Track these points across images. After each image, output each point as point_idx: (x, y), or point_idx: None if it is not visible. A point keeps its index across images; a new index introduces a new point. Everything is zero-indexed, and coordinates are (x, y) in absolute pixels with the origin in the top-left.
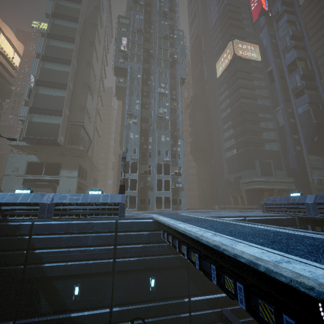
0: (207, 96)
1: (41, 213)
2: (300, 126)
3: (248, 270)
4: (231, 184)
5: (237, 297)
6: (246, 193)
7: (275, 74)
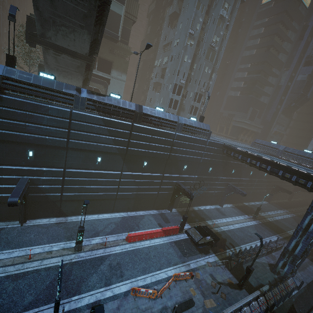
0: (242, 22)
1: (177, 128)
2: (291, 91)
3: (303, 174)
4: (224, 117)
5: (286, 178)
6: (233, 127)
7: (308, 32)
